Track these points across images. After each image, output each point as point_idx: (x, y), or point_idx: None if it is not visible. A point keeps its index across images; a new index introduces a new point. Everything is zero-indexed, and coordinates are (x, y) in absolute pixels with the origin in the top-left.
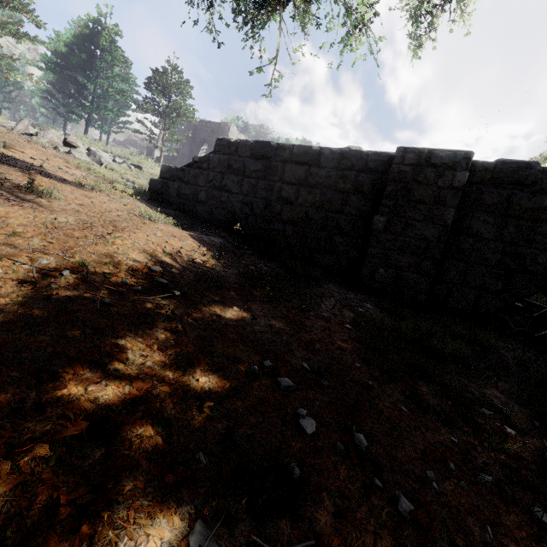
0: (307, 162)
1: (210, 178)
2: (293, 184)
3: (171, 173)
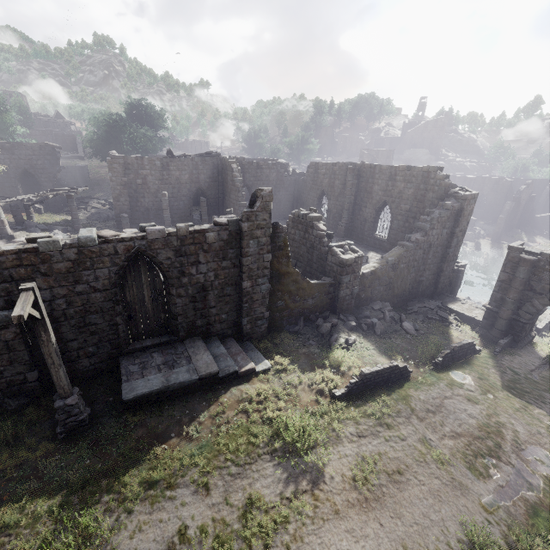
0: None
1: None
2: None
3: None
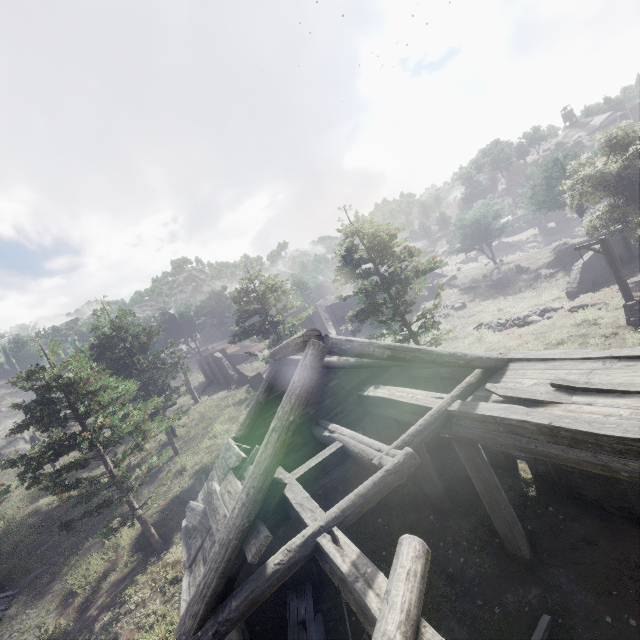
0: (593, 259)
1: (584, 278)
2: (594, 265)
3: (578, 285)
